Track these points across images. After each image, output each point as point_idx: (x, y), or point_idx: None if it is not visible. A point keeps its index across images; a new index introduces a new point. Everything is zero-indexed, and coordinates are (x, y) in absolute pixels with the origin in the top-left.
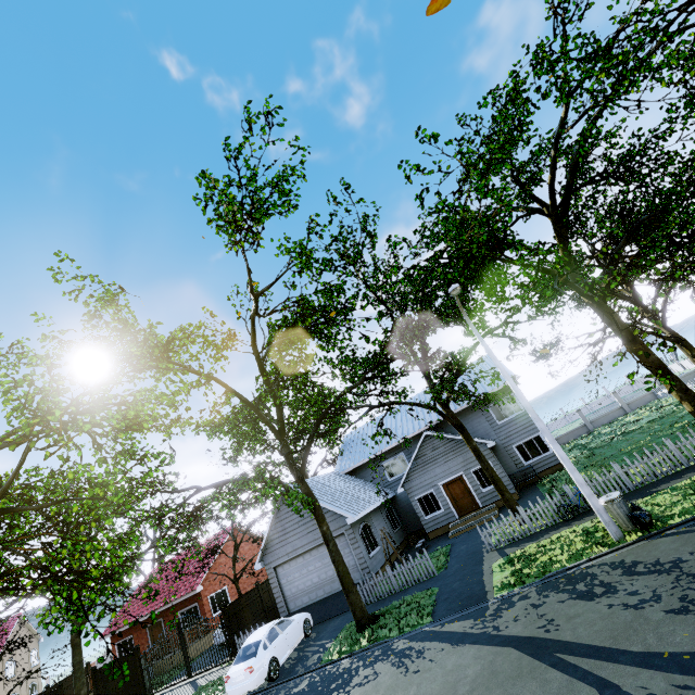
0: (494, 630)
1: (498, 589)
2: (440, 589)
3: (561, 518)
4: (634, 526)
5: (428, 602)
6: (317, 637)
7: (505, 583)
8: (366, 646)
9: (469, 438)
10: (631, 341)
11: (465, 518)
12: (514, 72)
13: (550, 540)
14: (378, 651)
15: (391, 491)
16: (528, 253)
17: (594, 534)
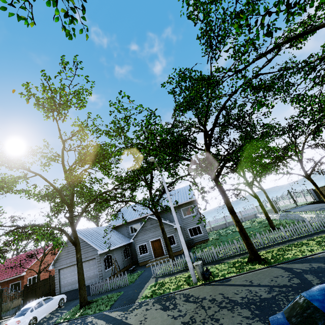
0: (125, 319)
1: (142, 297)
2: (123, 293)
3: (185, 267)
4: (203, 278)
5: (114, 298)
6: (63, 308)
7: (146, 295)
8: (77, 317)
9: (161, 223)
10: (223, 196)
11: (156, 258)
12: (172, 77)
13: (175, 277)
14: (80, 320)
15: (130, 240)
16: (165, 154)
17: (190, 278)
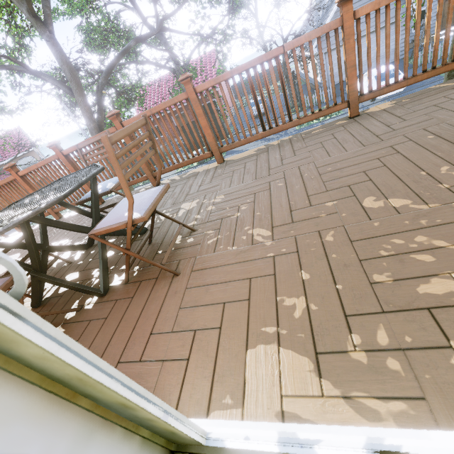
0: None
1: None
2: None
3: None
4: None
5: None
6: None
7: None
8: None
9: None
10: None
11: None
12: None
13: None
14: None
15: None
16: None
17: None
